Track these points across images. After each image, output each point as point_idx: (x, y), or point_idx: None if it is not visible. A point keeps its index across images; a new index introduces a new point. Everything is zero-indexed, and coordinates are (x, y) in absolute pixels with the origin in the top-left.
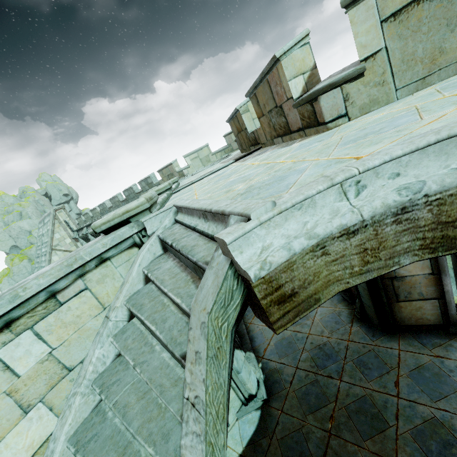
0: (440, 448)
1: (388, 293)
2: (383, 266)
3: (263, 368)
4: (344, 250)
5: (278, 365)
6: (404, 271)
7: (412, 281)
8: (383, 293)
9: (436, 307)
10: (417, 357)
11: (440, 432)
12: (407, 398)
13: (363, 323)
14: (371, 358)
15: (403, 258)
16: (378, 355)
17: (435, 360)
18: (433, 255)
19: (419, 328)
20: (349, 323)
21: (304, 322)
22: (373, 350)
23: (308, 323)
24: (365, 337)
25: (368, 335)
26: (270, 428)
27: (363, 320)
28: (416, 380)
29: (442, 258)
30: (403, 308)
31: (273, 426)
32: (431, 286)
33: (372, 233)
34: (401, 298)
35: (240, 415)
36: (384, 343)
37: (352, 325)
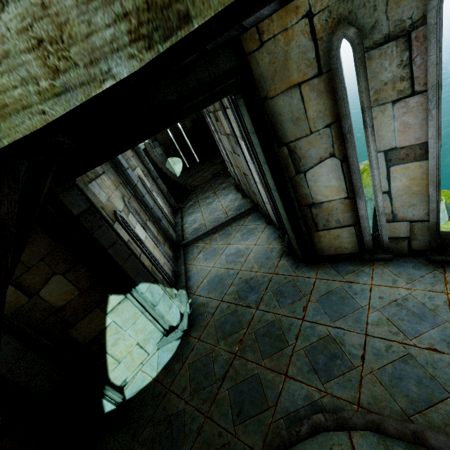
0: (327, 361)
1: (308, 222)
2: (87, 80)
3: (192, 303)
4: (2, 41)
5: (206, 299)
6: (321, 197)
7: (329, 208)
8: (302, 222)
9: (353, 234)
10: (329, 284)
11: (331, 347)
12: (310, 320)
13: (290, 257)
14: (289, 287)
15: (114, 64)
16: (296, 285)
17: (344, 285)
18: (153, 54)
19: (338, 258)
20: (278, 258)
21: (238, 260)
22: (292, 281)
23: (241, 261)
24: (289, 269)
25: (292, 268)
26: (185, 355)
27: (291, 254)
28: (323, 304)
29: (356, 179)
30: (322, 237)
31: (188, 352)
32: (347, 212)
33: (34, 1)
34: (320, 227)
35: (162, 345)
36: (304, 273)
37: (280, 260)
